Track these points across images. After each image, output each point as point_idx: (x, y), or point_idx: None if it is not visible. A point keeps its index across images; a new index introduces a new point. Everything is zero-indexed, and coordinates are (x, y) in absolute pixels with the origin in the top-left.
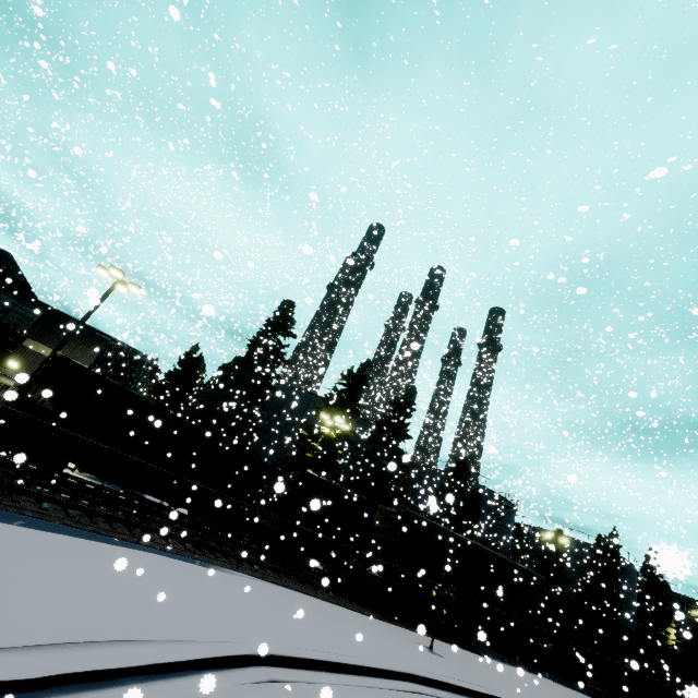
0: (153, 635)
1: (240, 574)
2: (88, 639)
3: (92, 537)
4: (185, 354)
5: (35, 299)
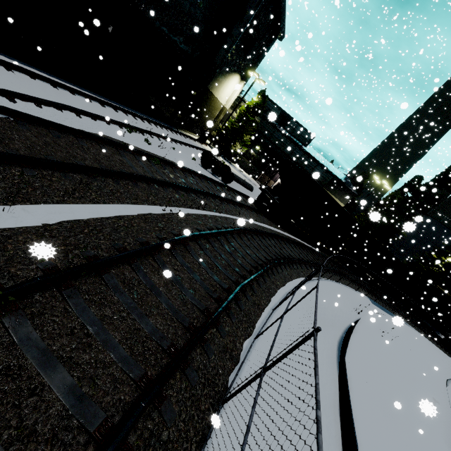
0: (449, 376)
1: (412, 328)
2: (447, 377)
3: (380, 305)
4: (384, 201)
5: (330, 171)
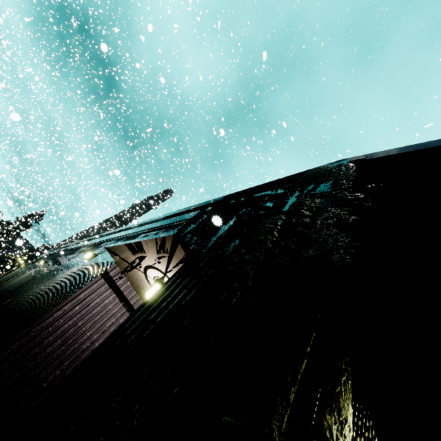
0: None
1: None
2: None
3: None
4: None
5: None
